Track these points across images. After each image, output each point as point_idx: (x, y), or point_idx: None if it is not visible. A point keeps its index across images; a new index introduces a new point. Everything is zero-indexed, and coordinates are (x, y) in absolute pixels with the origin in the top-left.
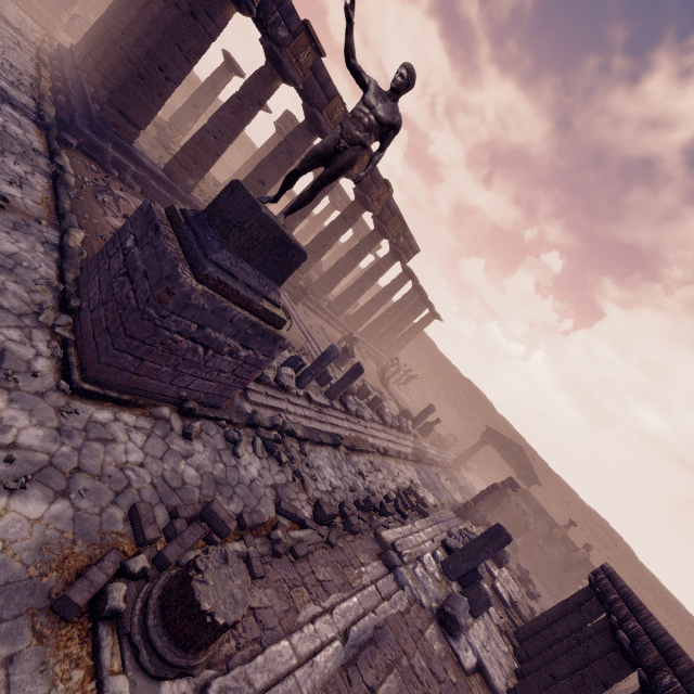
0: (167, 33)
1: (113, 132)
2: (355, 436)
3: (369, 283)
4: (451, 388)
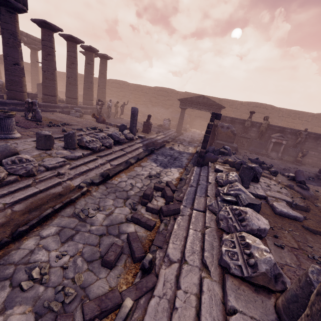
0: None
1: None
2: (29, 205)
3: (14, 53)
4: (151, 98)
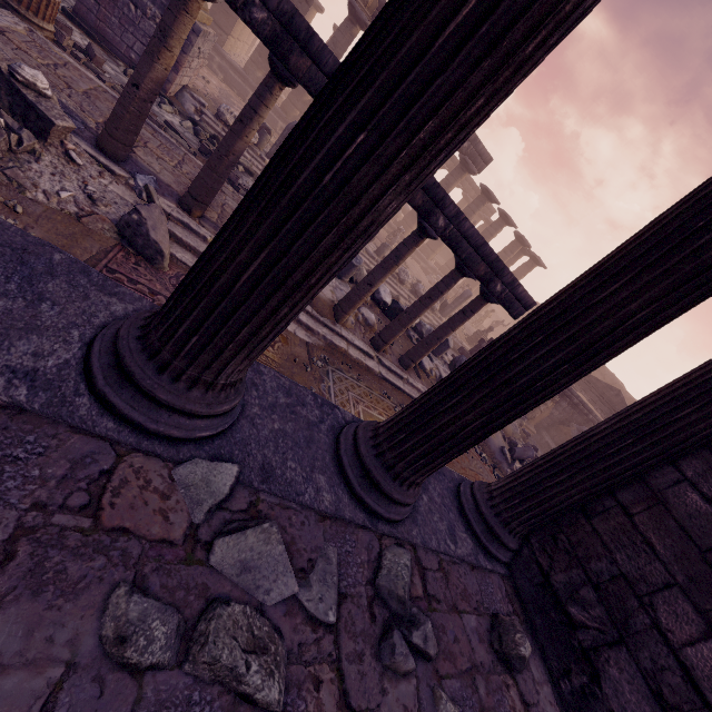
0: None
1: None
2: None
3: None
4: None
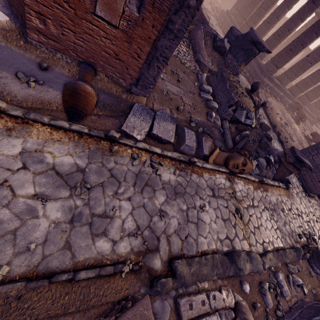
0: (311, 27)
1: (269, 74)
2: None
3: None
4: None
